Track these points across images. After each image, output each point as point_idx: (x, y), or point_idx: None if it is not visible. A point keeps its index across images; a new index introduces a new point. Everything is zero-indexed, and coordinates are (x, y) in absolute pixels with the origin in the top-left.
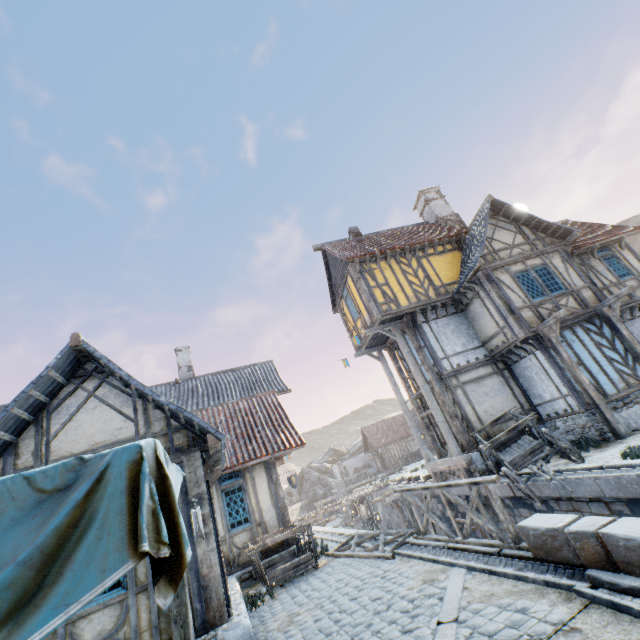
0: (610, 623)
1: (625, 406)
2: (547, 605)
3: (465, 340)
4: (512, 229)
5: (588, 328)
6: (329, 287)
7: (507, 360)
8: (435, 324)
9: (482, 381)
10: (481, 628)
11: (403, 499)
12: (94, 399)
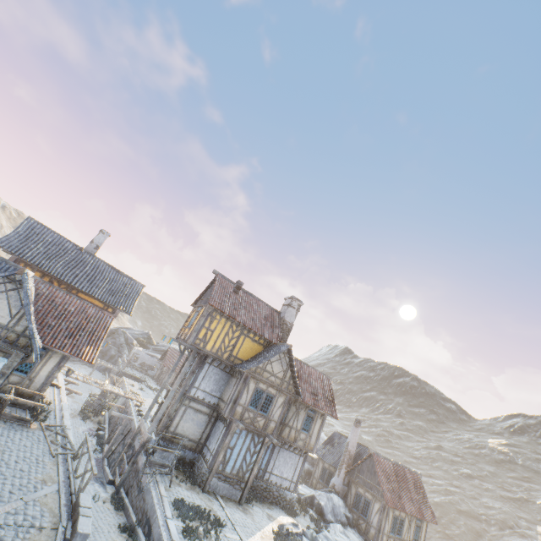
0: (49, 536)
1: (224, 481)
2: (49, 520)
3: (215, 388)
4: (284, 367)
5: (254, 438)
6: (202, 293)
7: (219, 415)
8: (212, 369)
9: (199, 413)
10: (27, 510)
11: (84, 440)
12: (5, 294)
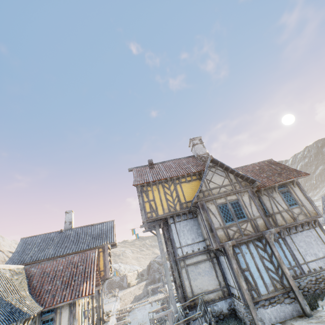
0: None
1: (270, 304)
2: None
3: (194, 236)
4: (223, 175)
5: (257, 245)
6: None
7: (215, 253)
8: (179, 224)
9: (199, 264)
10: None
11: None
12: None
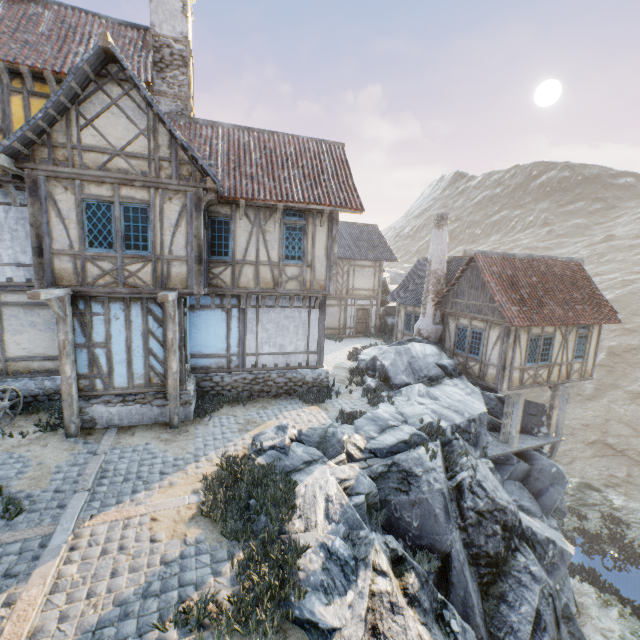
0: None
1: (123, 403)
2: None
3: None
4: (141, 123)
5: (150, 310)
6: None
7: None
8: (4, 212)
9: (39, 309)
10: None
11: None
12: None
